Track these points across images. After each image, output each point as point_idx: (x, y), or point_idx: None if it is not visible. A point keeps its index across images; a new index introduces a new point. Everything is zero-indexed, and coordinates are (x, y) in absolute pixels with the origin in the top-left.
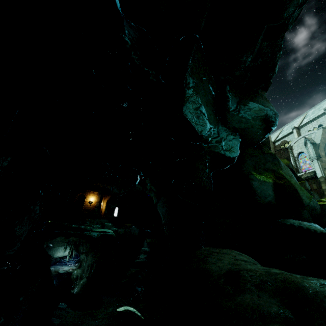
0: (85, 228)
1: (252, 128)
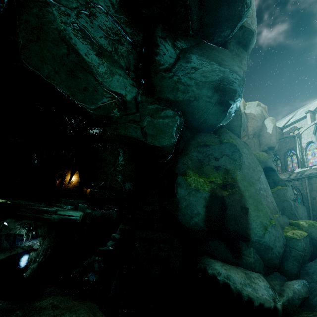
0: (46, 211)
1: (196, 100)
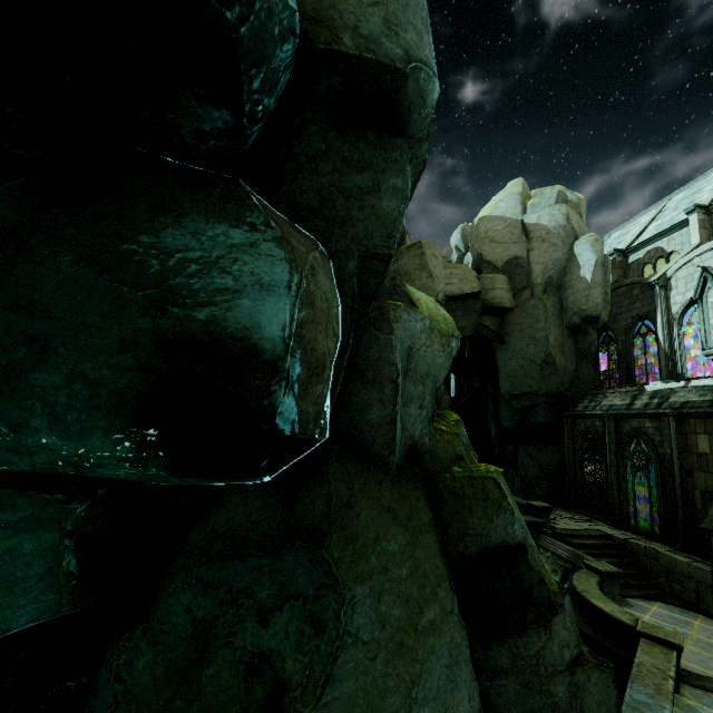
0: None
1: (88, 472)
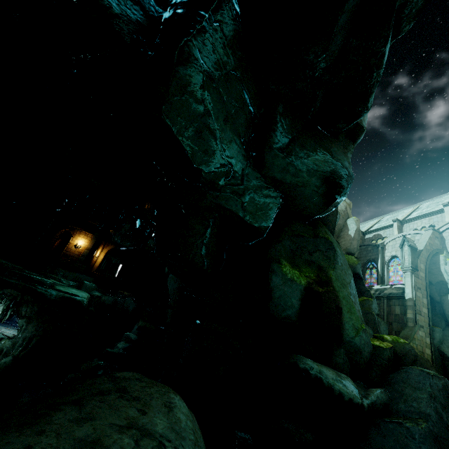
0: (41, 281)
1: (303, 187)
